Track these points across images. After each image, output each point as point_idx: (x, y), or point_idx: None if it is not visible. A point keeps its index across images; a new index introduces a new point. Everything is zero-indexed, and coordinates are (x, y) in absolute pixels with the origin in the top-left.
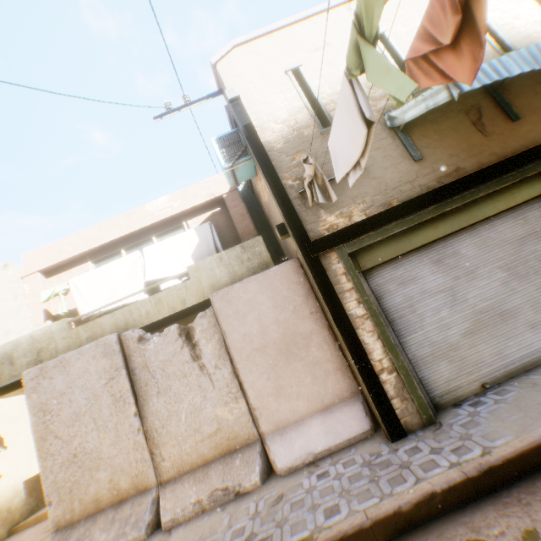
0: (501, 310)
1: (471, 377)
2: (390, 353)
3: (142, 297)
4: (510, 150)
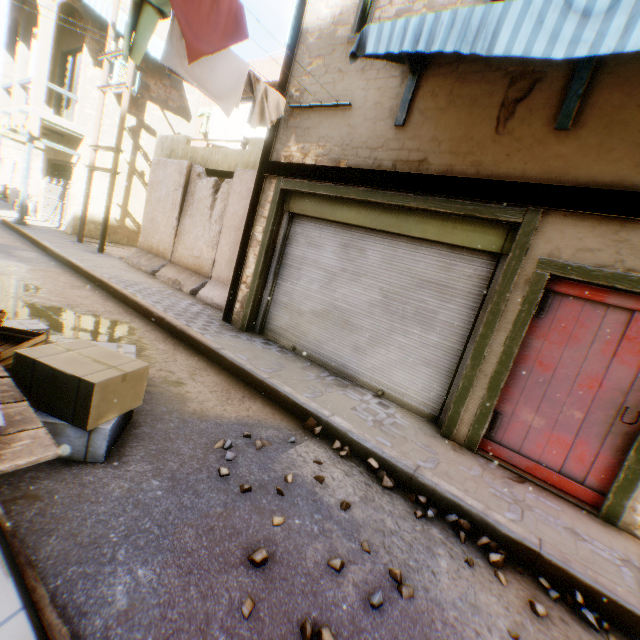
0: (349, 320)
1: (293, 338)
2: (253, 277)
3: (238, 148)
4: (504, 171)
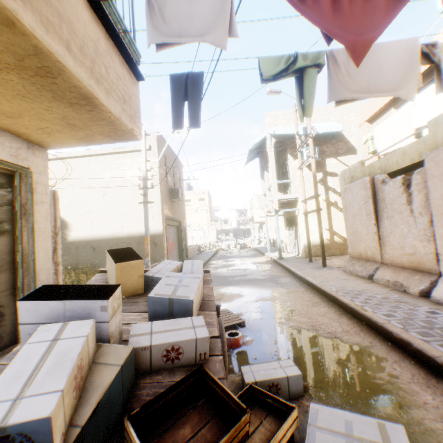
0: None
1: None
2: None
3: (411, 141)
4: None
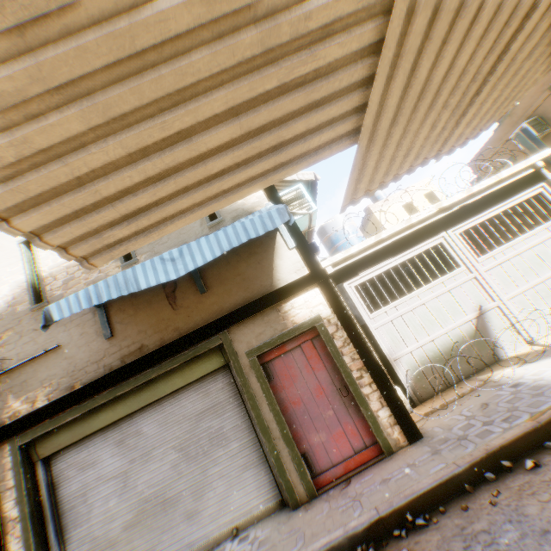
0: (166, 497)
1: None
2: None
3: None
4: (194, 324)
